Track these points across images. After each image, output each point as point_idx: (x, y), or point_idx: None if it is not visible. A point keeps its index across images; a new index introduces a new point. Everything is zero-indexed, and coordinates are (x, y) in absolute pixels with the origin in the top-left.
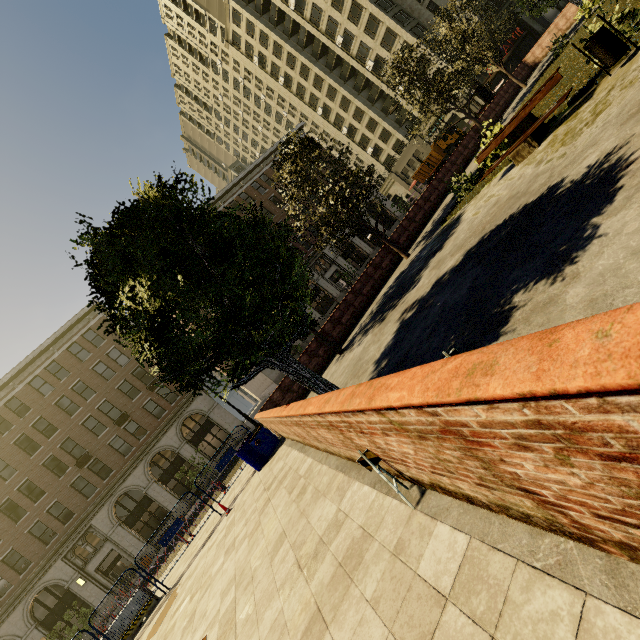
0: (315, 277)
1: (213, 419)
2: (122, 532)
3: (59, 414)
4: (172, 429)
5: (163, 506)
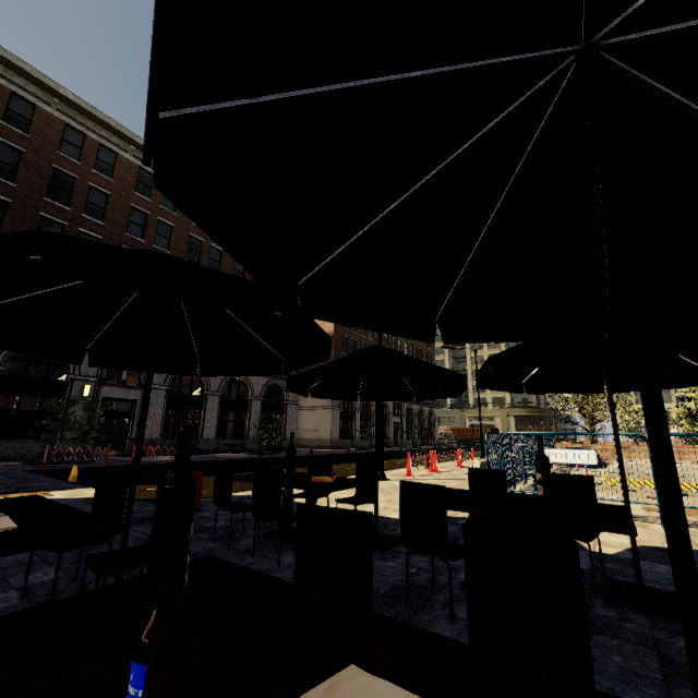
0: (391, 411)
1: (287, 410)
2: (161, 399)
3: (231, 266)
4: (265, 379)
5: (203, 423)
